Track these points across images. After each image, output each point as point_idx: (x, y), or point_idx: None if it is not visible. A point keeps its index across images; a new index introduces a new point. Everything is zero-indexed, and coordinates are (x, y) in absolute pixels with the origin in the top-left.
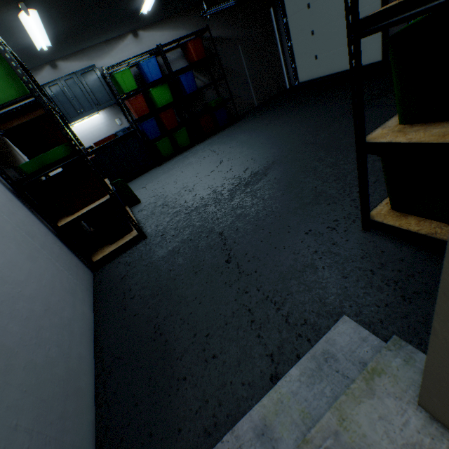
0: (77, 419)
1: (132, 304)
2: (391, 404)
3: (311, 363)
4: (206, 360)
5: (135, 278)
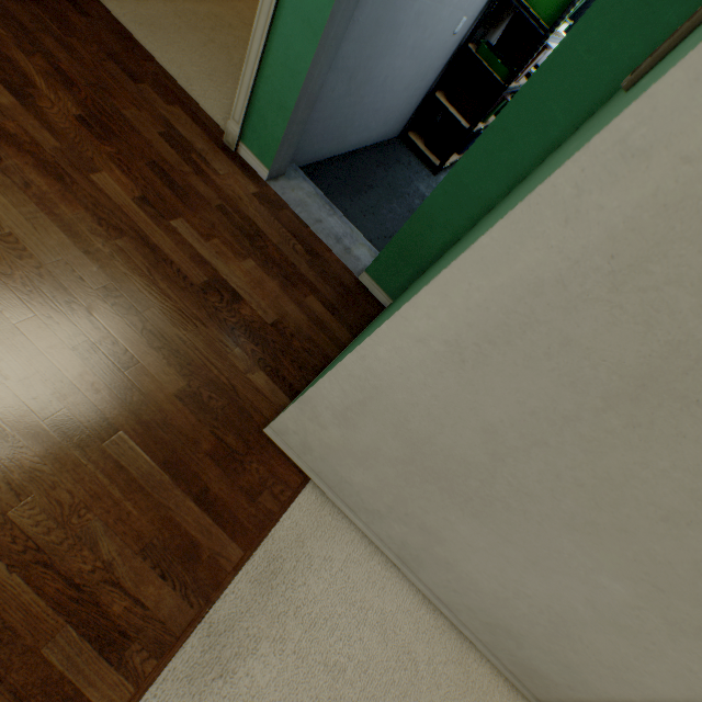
0: (329, 148)
1: (381, 170)
2: (370, 260)
3: (374, 251)
4: (362, 212)
5: (398, 170)
